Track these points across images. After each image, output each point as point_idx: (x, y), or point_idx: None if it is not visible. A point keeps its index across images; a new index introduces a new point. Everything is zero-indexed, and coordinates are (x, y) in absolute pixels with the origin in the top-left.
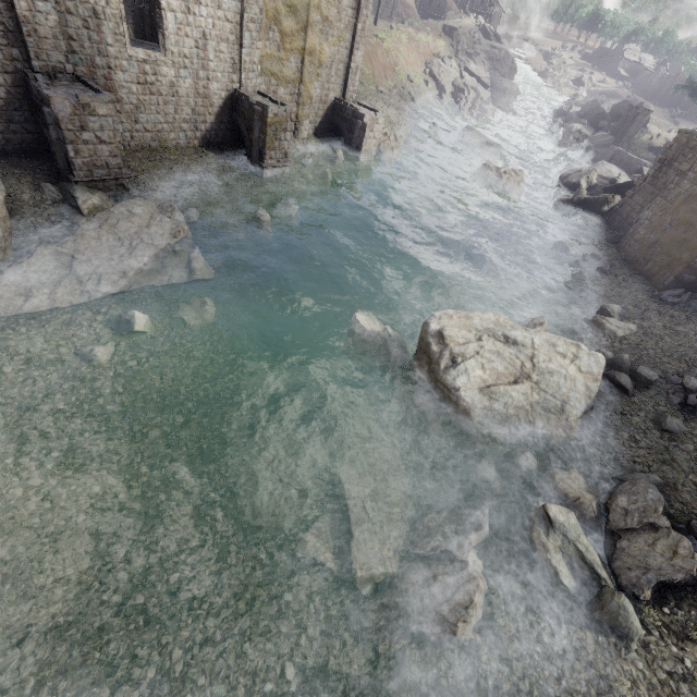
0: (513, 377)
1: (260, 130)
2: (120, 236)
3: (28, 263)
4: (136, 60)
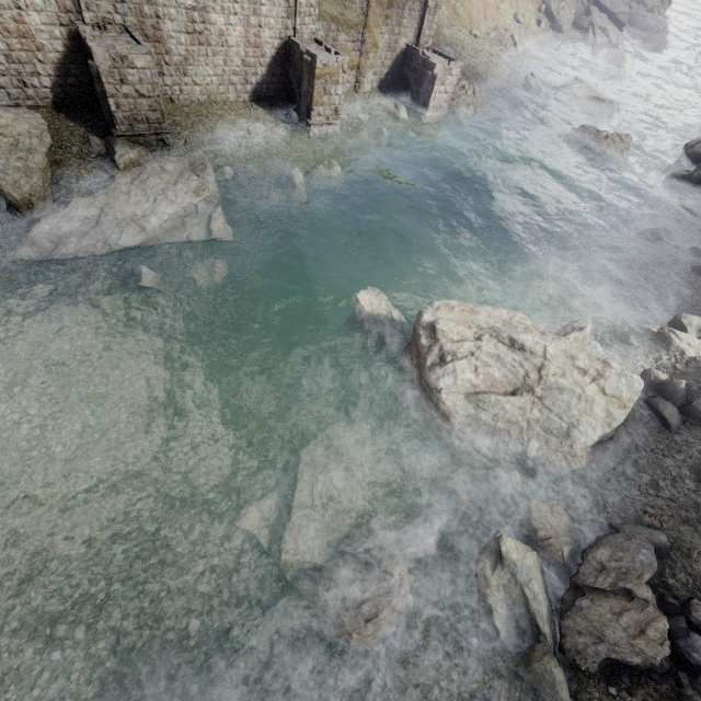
0: (512, 387)
1: (309, 83)
2: (147, 192)
3: (63, 212)
4: (184, 7)
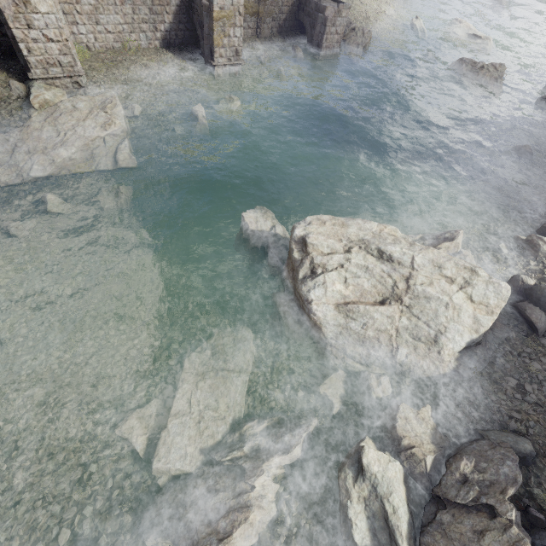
0: (381, 296)
1: (209, 26)
2: (58, 128)
3: None
4: None
